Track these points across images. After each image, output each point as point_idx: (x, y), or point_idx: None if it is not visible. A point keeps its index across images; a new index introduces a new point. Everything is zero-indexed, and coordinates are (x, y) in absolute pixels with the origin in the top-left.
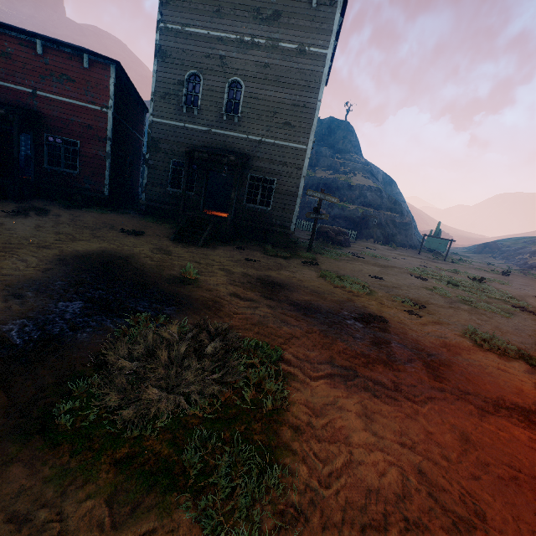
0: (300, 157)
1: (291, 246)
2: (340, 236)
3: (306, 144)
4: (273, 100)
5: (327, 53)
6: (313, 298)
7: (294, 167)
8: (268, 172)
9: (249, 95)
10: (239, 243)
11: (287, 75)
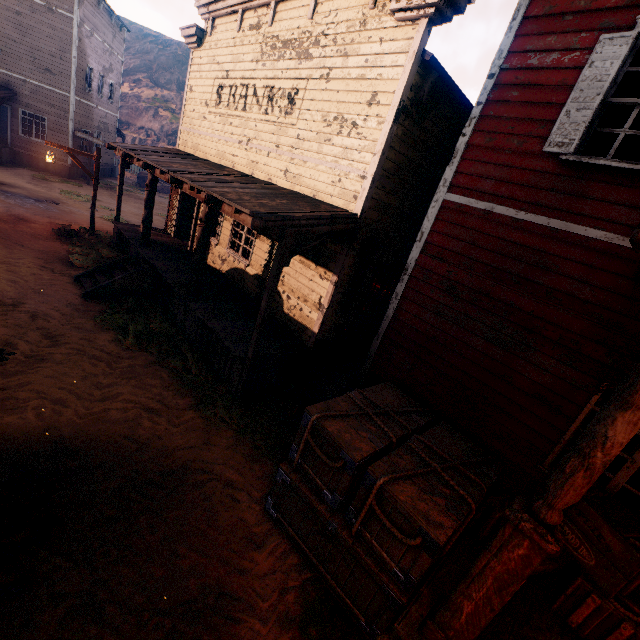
0: (65, 102)
1: (78, 179)
2: (159, 183)
3: (69, 92)
4: (31, 46)
5: (73, 17)
6: (22, 192)
7: (62, 110)
8: (38, 111)
9: (7, 37)
10: (14, 167)
11: (41, 28)
